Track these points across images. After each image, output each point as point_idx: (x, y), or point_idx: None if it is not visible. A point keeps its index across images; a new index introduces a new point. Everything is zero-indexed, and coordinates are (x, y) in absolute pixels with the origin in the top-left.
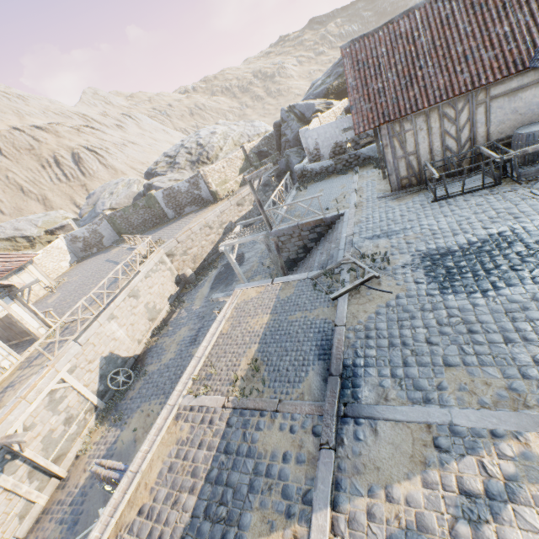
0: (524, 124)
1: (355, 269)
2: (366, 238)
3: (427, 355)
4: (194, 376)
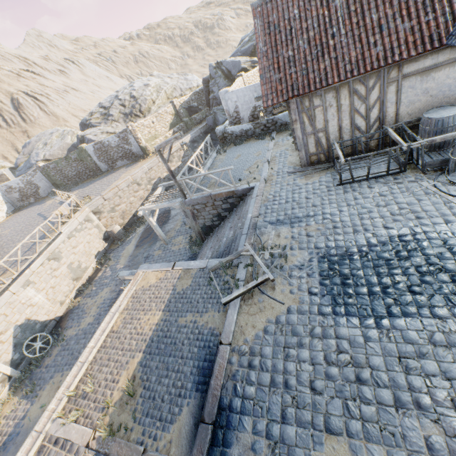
0: (434, 106)
1: (253, 264)
2: (270, 223)
3: (308, 410)
4: (70, 392)
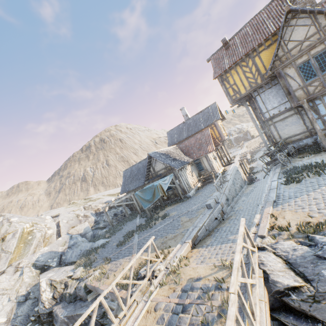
0: None
1: None
2: None
3: None
4: None
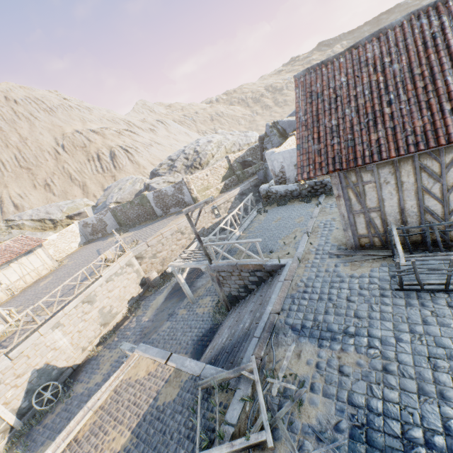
0: None
1: (253, 398)
2: (291, 328)
3: None
4: None
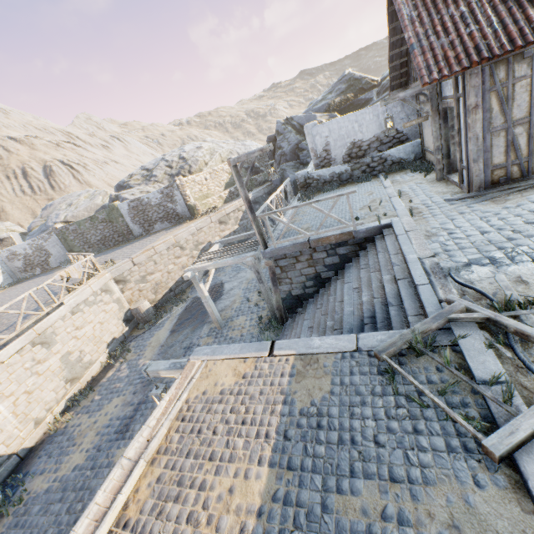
0: None
1: (504, 340)
2: (474, 263)
3: None
4: None
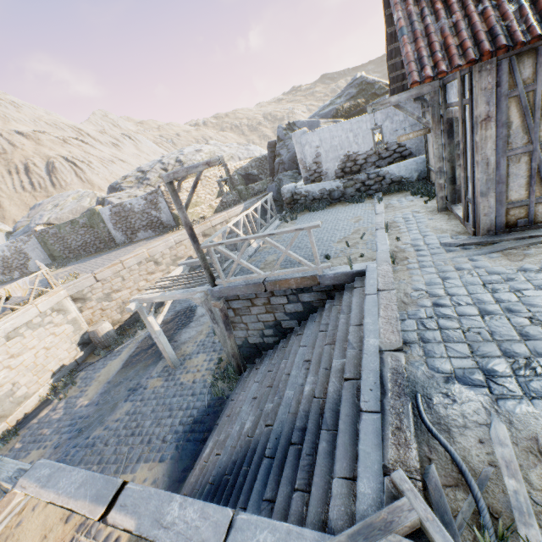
0: None
1: None
2: (460, 379)
3: None
4: None
